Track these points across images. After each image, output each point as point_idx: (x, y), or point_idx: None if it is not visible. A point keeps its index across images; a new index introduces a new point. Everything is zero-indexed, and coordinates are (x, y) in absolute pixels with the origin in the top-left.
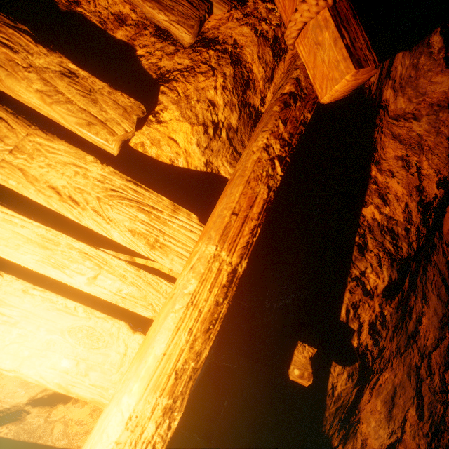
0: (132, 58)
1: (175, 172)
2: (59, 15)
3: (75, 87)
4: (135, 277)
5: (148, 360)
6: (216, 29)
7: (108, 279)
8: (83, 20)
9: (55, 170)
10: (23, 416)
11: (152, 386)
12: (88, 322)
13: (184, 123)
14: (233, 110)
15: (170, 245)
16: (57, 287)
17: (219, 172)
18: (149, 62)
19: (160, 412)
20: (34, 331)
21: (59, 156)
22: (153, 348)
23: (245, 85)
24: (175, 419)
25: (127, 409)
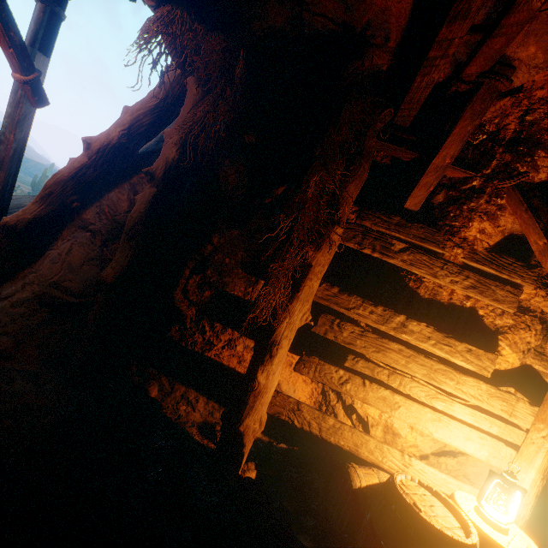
0: (477, 317)
1: (505, 371)
2: (444, 307)
3: (472, 355)
4: (504, 427)
5: (535, 464)
6: (527, 301)
7: (495, 427)
8: (453, 305)
9: (470, 388)
10: (428, 458)
11: (538, 472)
12: (491, 442)
13: (513, 353)
14: (539, 340)
15: (517, 415)
16: (450, 416)
17: (526, 363)
18: (488, 321)
19: (540, 478)
20: (475, 443)
21: (470, 383)
22: (535, 461)
23: (547, 329)
24: (544, 481)
25: (531, 476)
